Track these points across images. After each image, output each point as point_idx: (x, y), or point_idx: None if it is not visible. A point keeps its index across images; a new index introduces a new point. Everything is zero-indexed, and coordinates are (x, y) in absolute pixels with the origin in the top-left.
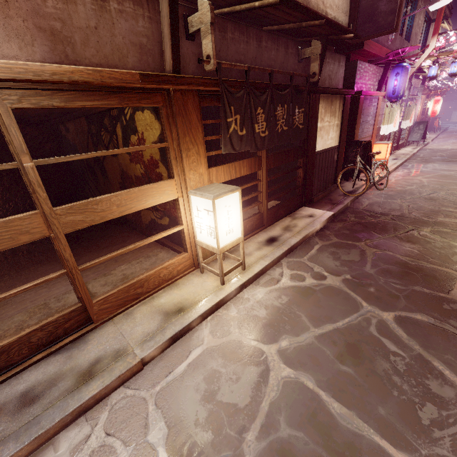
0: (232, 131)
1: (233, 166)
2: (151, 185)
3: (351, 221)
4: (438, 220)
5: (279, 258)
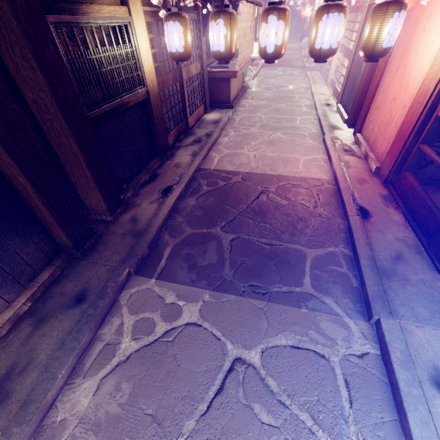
0: None
1: None
2: None
3: None
4: (288, 61)
5: (261, 67)
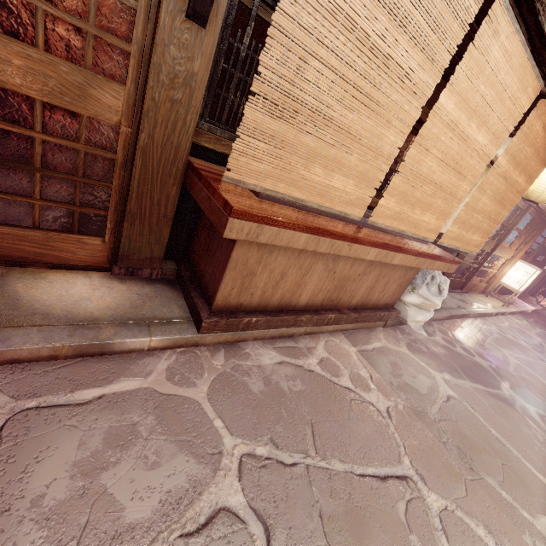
0: (544, 242)
1: (522, 255)
2: (512, 249)
3: (545, 319)
4: None
5: (517, 312)
